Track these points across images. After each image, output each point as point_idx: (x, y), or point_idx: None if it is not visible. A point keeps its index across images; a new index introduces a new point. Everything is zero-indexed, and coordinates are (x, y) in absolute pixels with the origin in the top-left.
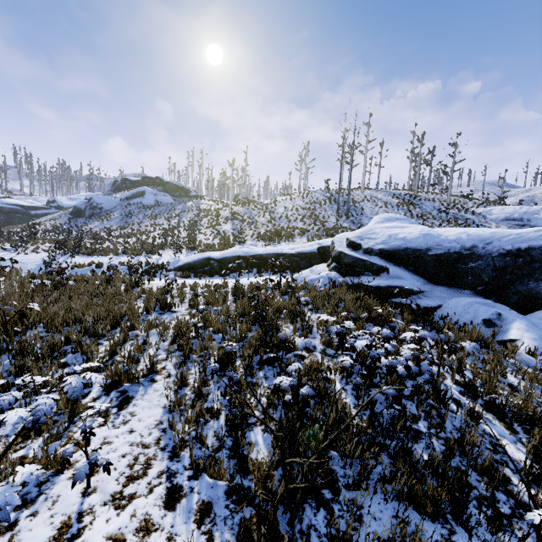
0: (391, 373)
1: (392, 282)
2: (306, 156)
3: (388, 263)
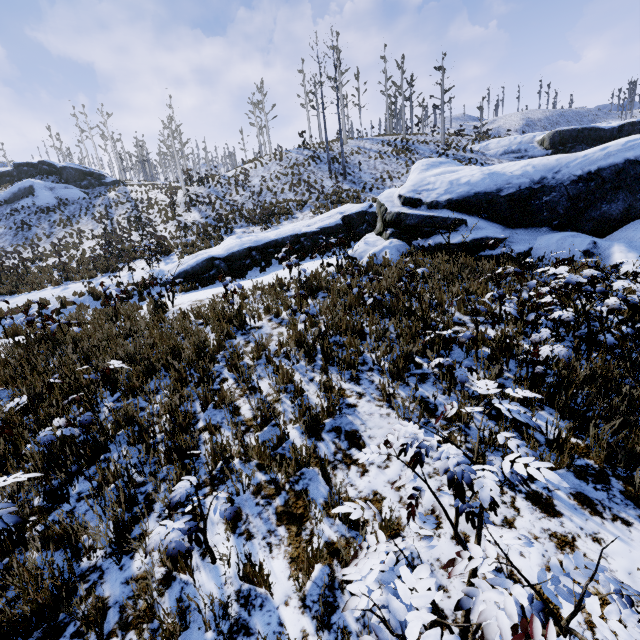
0: (634, 310)
1: (476, 234)
2: (263, 102)
3: (462, 215)
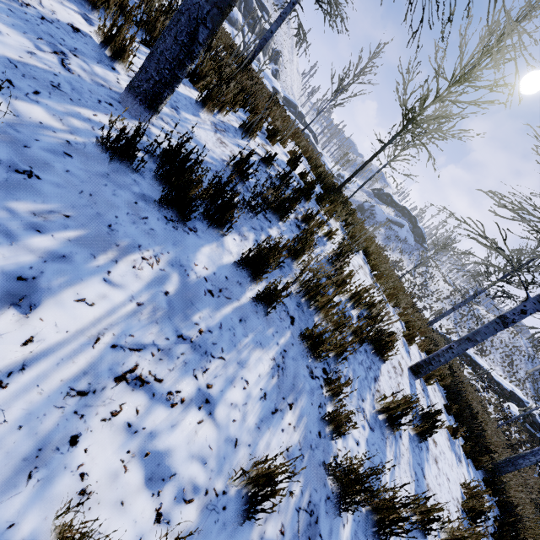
0: None
1: None
2: None
3: None
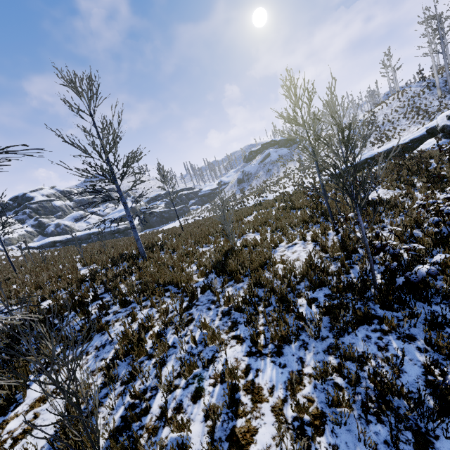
0: None
1: None
2: (390, 61)
3: None
